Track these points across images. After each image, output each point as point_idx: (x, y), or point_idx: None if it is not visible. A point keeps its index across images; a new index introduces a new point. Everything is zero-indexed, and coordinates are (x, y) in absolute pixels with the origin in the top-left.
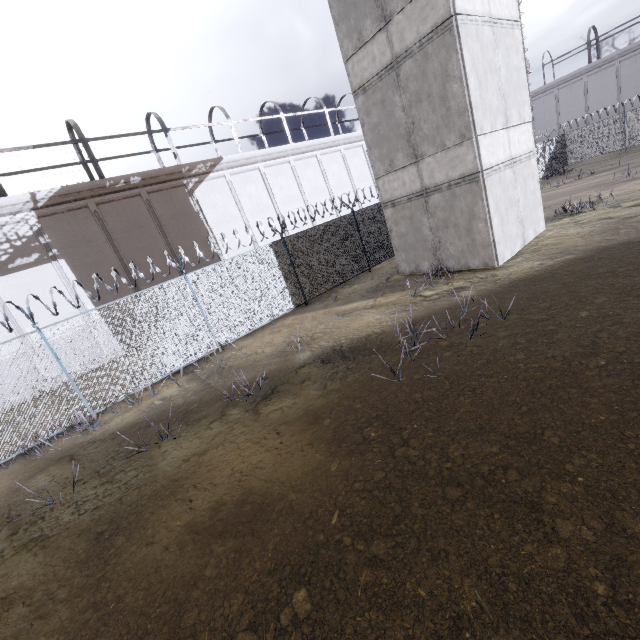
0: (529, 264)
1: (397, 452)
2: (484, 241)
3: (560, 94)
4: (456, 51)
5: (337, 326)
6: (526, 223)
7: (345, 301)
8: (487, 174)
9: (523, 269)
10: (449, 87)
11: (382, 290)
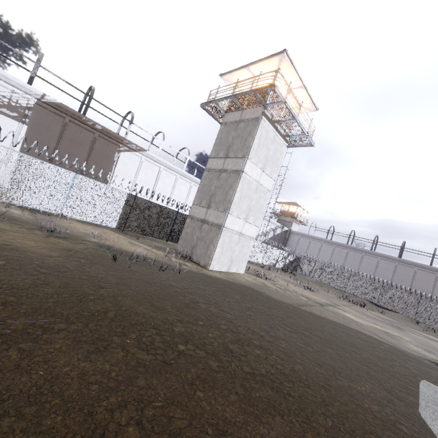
0: (218, 274)
1: (83, 267)
2: (210, 255)
3: (311, 242)
4: (237, 182)
5: (122, 243)
6: (234, 263)
7: (141, 242)
8: (225, 229)
9: (213, 274)
10: (230, 191)
11: (160, 249)
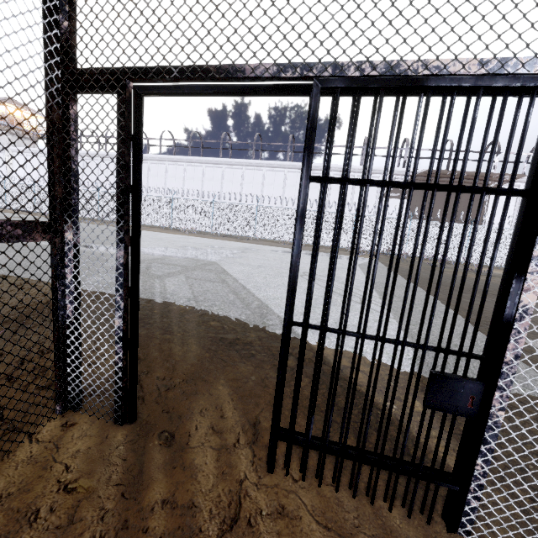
0: None
1: None
2: None
3: None
4: None
5: None
6: None
7: None
8: None
9: None
10: None
11: None
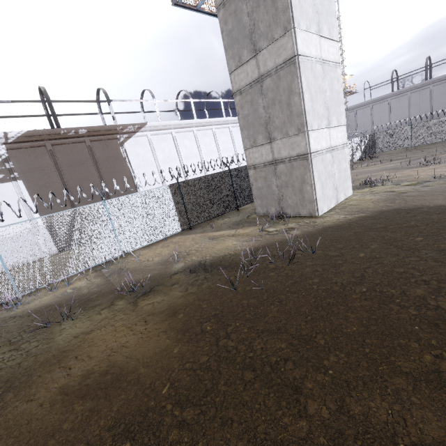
0: (337, 216)
1: (220, 342)
2: (310, 198)
3: (374, 108)
4: (297, 77)
5: (207, 246)
6: (339, 189)
7: (217, 229)
8: (314, 155)
9: (333, 219)
10: (292, 98)
11: (242, 224)
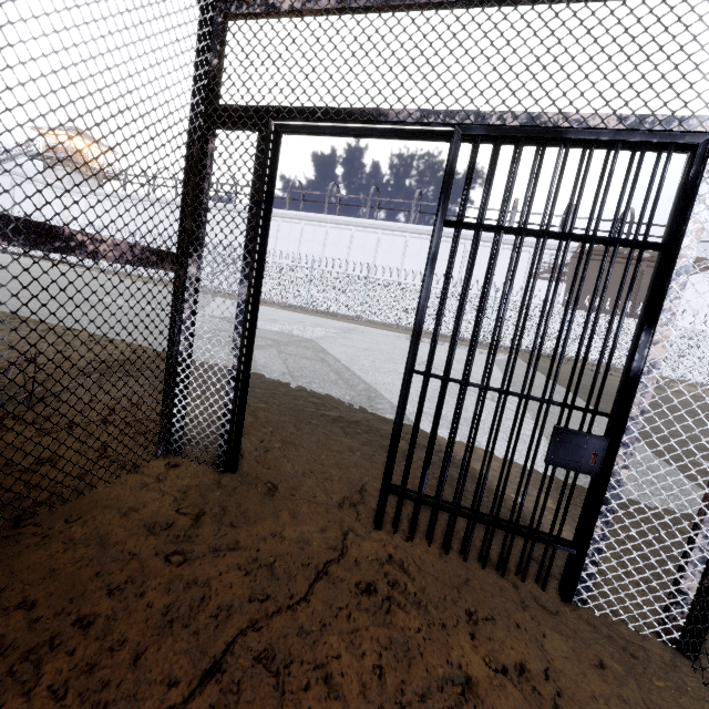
0: None
1: None
2: None
3: None
4: None
5: None
6: None
7: None
8: None
9: None
10: None
11: None
